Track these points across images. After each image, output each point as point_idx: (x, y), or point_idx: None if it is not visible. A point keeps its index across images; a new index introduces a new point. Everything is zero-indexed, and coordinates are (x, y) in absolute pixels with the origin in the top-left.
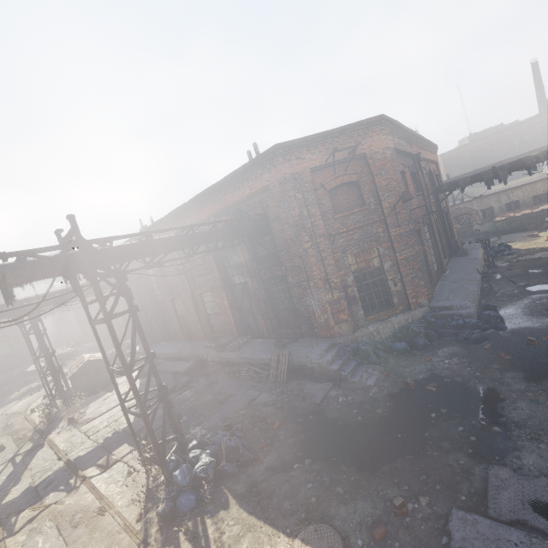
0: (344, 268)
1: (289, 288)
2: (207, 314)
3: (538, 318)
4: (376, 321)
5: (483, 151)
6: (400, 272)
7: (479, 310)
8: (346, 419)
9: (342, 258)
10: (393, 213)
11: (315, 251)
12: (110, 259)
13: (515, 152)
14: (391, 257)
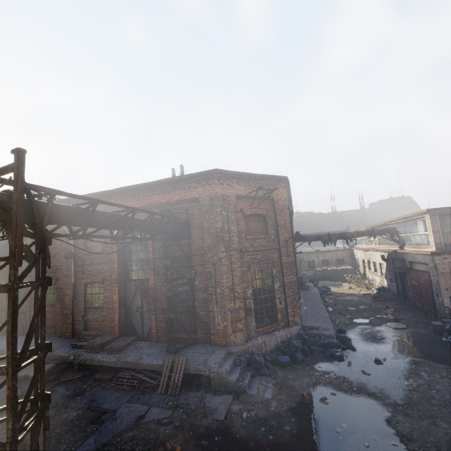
0: (247, 281)
1: (193, 292)
2: (85, 307)
3: (371, 343)
4: (263, 333)
5: (304, 224)
6: (285, 293)
7: (336, 332)
8: (256, 438)
9: (246, 272)
10: (285, 245)
11: (228, 261)
12: (38, 214)
13: (320, 230)
14: (280, 279)
